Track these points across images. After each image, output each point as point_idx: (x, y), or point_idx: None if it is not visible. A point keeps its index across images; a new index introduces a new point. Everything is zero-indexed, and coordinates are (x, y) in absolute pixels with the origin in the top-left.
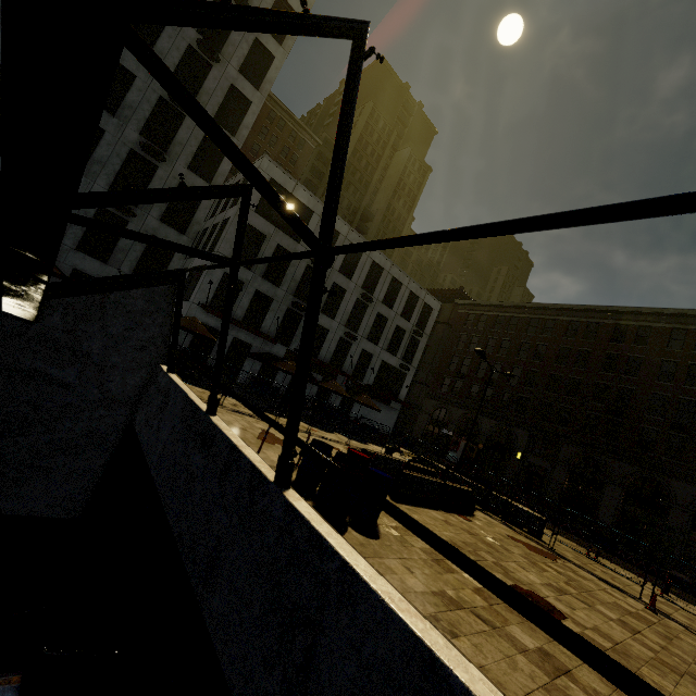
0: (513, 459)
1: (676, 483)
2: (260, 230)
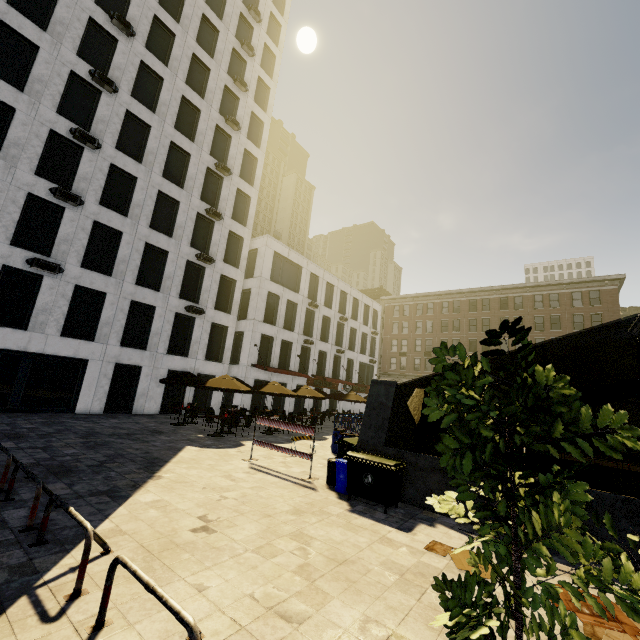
0: None
1: None
2: (275, 293)
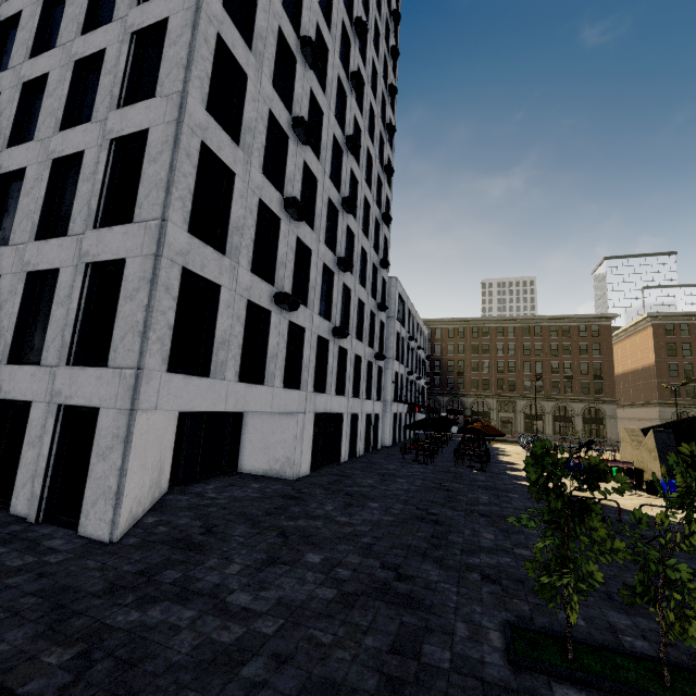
0: (492, 418)
1: (573, 404)
2: (398, 331)
